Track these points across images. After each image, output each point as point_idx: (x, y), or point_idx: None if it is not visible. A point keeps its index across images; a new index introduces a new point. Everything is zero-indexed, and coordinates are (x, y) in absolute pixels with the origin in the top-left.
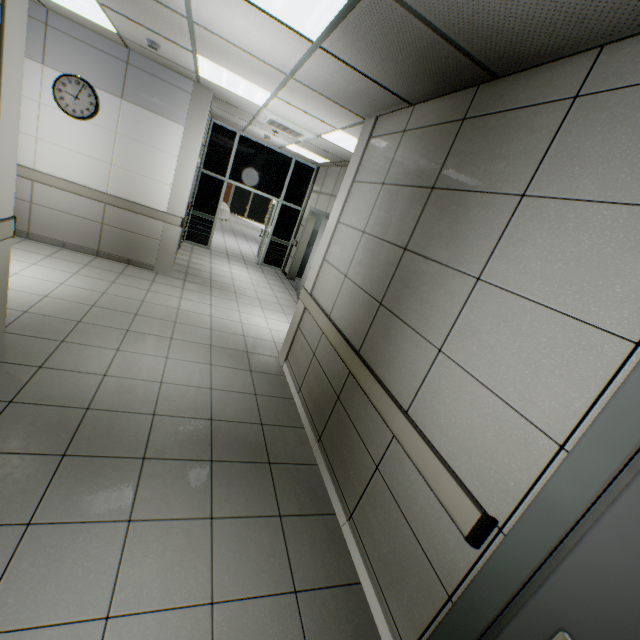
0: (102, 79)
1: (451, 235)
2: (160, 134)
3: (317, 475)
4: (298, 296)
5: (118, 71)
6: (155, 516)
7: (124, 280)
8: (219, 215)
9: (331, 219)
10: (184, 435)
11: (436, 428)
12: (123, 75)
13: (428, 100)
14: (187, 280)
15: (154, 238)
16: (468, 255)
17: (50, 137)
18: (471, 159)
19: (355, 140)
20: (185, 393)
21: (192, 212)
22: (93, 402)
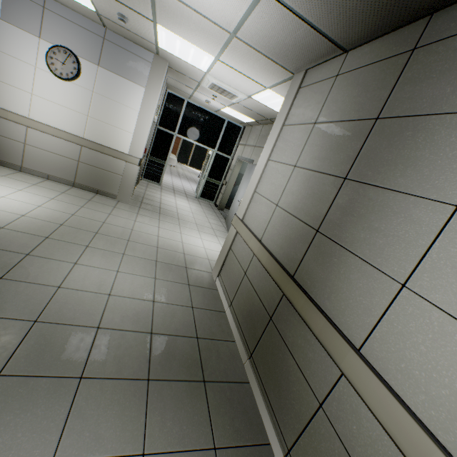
0: (84, 50)
1: (408, 161)
2: (126, 93)
3: (249, 395)
4: (226, 222)
5: (96, 44)
6: (81, 454)
7: (91, 205)
8: (169, 162)
9: (262, 158)
10: (124, 350)
11: (407, 380)
12: (100, 47)
13: (364, 43)
14: (141, 207)
15: (118, 174)
16: (437, 180)
17: (42, 93)
18: (429, 83)
19: (280, 97)
20: (130, 305)
21: (149, 157)
22: (42, 314)
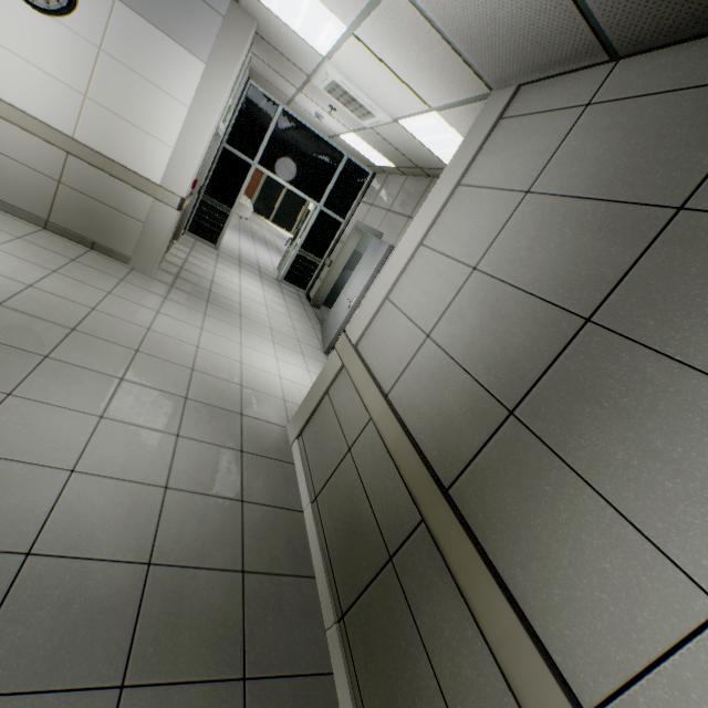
0: None
1: None
2: (167, 67)
3: (330, 704)
4: (323, 332)
5: None
6: None
7: (75, 271)
8: (239, 211)
9: (408, 238)
10: (79, 611)
11: None
12: None
13: (662, 46)
14: (175, 286)
15: (136, 218)
16: None
17: None
18: None
19: (452, 132)
20: (113, 497)
21: (202, 197)
22: None
